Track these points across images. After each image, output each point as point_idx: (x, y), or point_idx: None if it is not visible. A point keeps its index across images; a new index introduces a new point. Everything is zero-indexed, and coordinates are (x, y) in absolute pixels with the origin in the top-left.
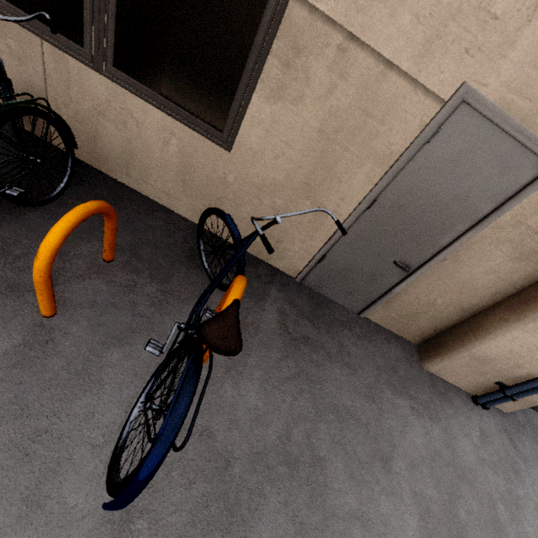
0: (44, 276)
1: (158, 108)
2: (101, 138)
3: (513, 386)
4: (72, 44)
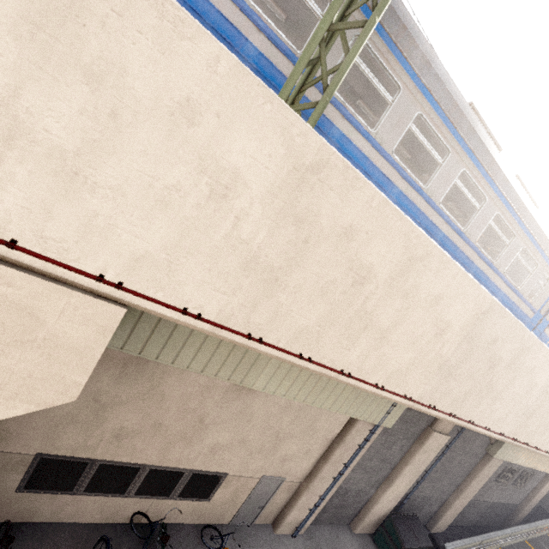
0: None
1: (188, 500)
2: (163, 514)
3: (298, 526)
4: (165, 497)
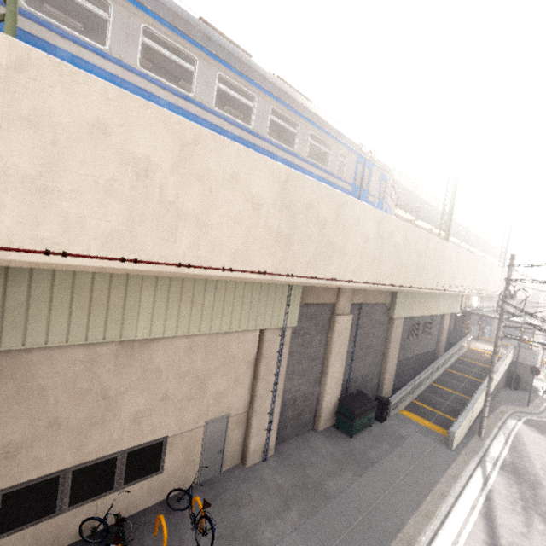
0: (167, 538)
1: (139, 482)
2: (117, 509)
3: (264, 449)
4: (109, 491)
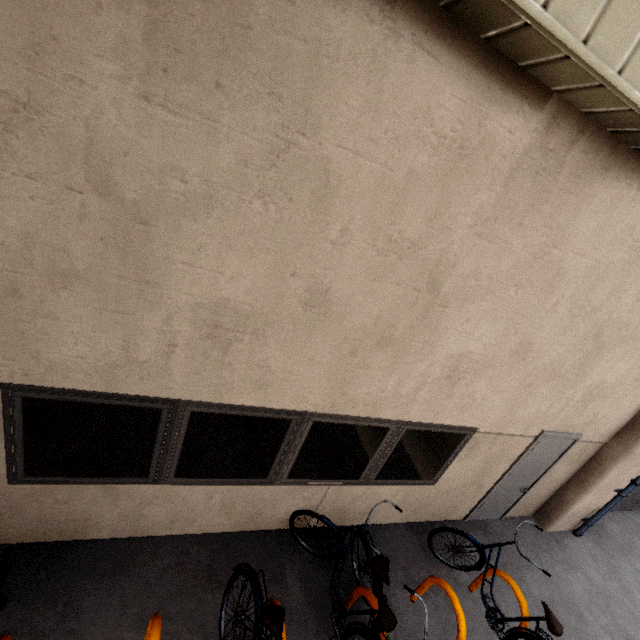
0: None
1: (396, 485)
2: (349, 510)
3: (590, 519)
4: (351, 480)
